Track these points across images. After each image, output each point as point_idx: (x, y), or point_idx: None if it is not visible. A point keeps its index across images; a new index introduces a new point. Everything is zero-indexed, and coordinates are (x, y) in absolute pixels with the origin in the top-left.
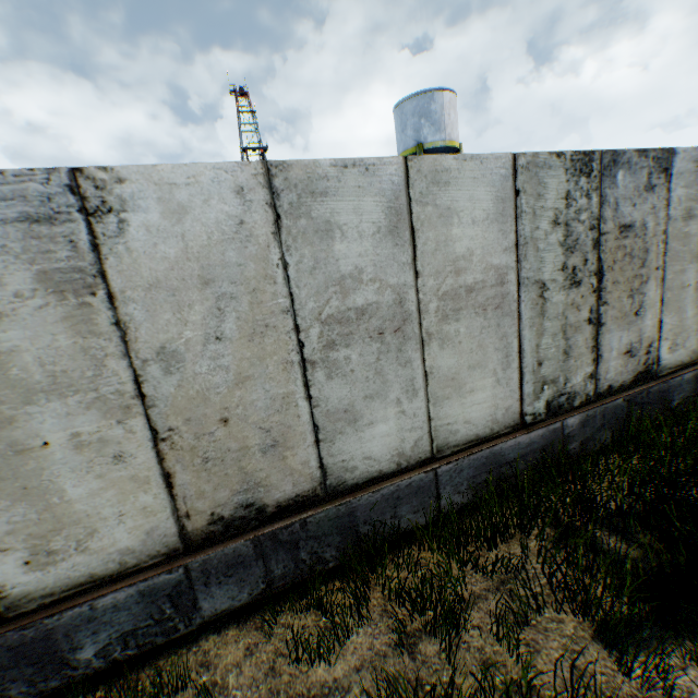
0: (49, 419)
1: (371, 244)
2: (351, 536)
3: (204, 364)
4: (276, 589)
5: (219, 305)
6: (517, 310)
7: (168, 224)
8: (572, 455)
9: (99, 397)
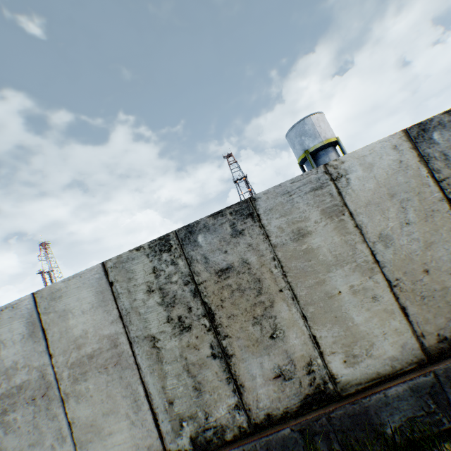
0: None
1: (21, 346)
2: None
3: None
4: None
5: None
6: (135, 362)
7: None
8: None
9: None
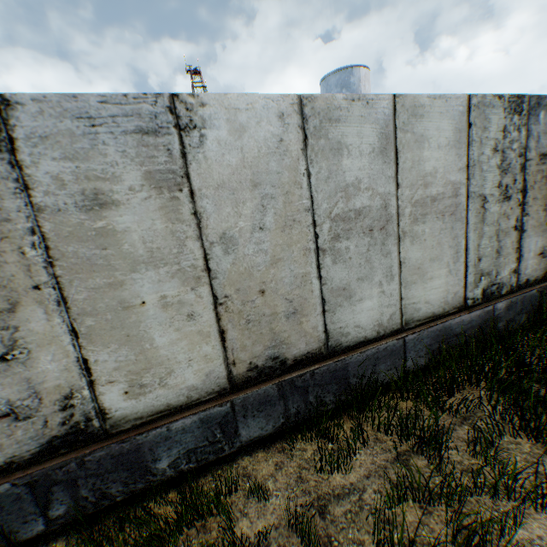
0: (146, 284)
1: (367, 161)
2: (344, 386)
3: (250, 248)
4: (291, 424)
5: (263, 203)
6: (465, 217)
7: (232, 139)
8: (498, 332)
9: (180, 269)
